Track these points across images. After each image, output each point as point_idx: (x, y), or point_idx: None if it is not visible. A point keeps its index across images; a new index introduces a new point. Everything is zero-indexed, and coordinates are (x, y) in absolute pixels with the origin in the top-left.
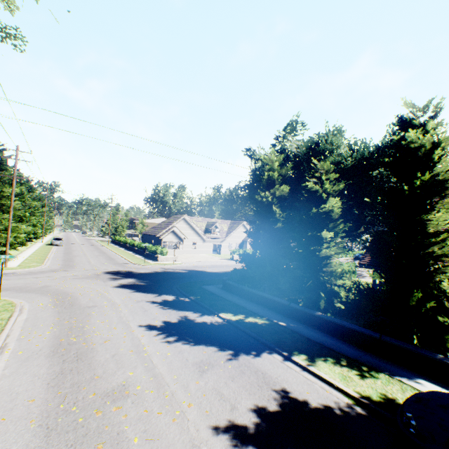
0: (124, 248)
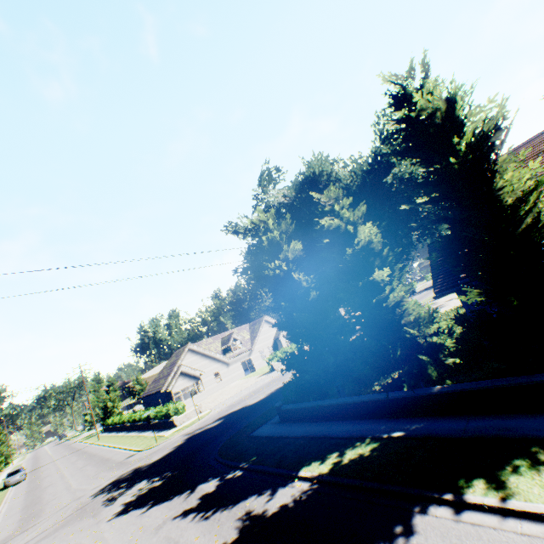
0: (123, 430)
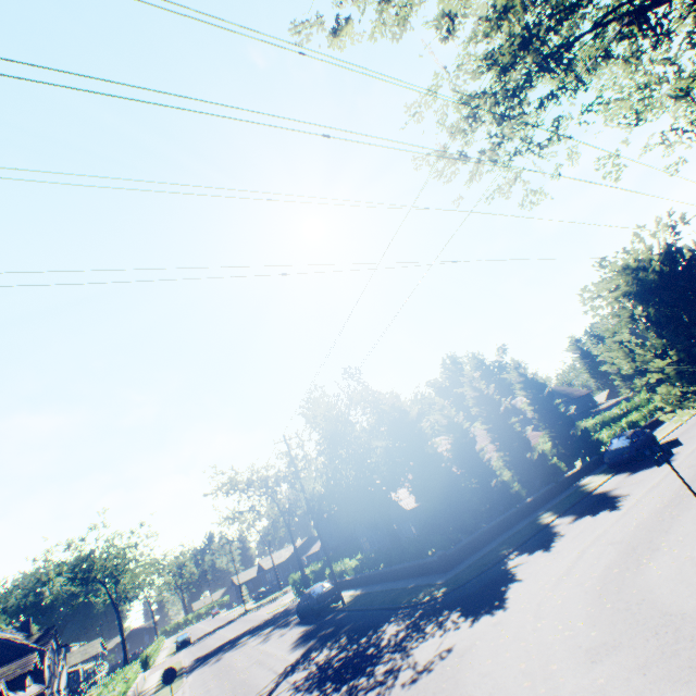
0: None
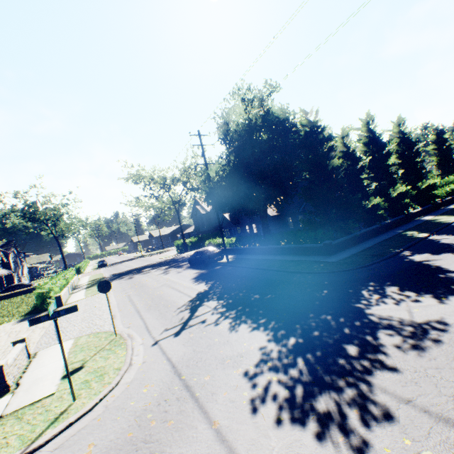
0: None
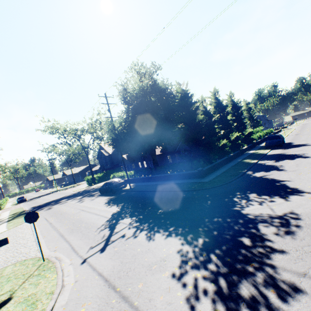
0: None
